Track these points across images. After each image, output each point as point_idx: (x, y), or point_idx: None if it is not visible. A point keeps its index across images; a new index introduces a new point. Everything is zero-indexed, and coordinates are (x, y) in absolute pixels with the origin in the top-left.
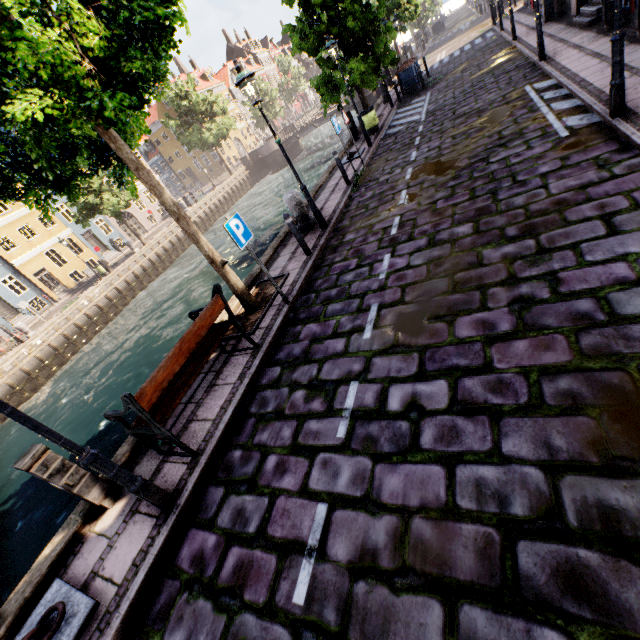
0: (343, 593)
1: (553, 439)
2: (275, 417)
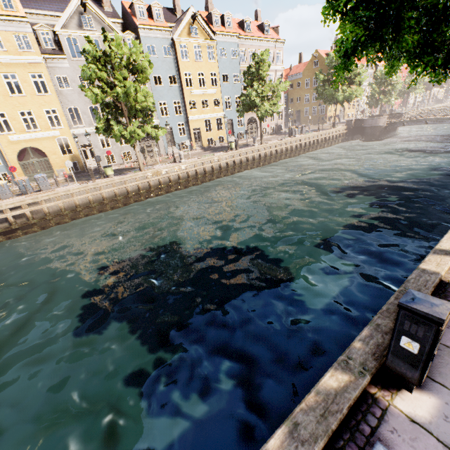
0: None
1: None
2: None
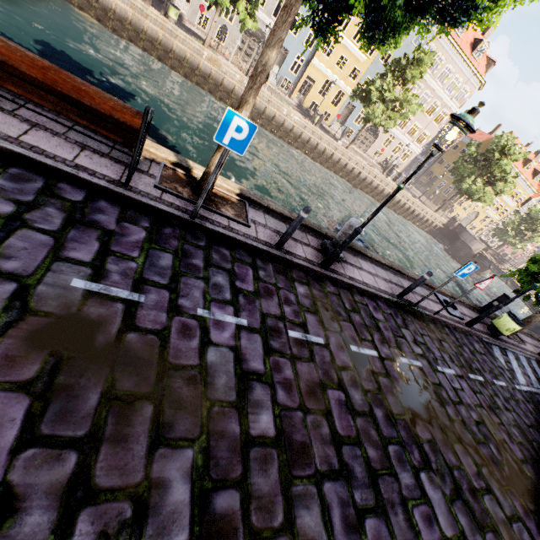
0: None
1: None
2: None
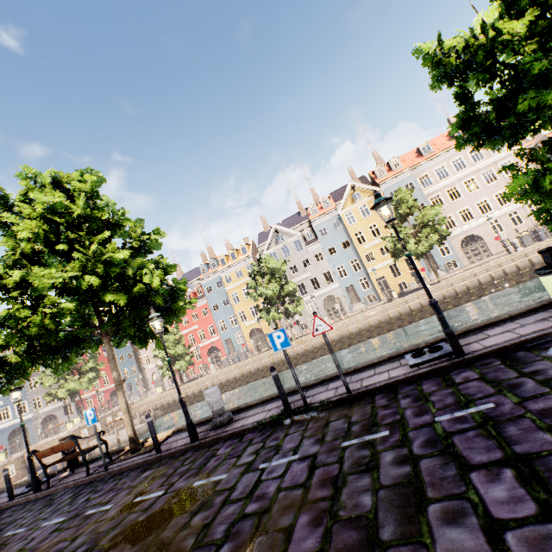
0: None
1: None
2: (26, 510)
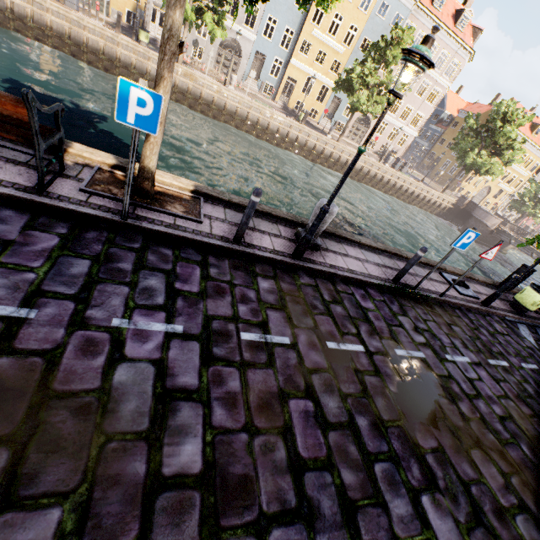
0: None
1: None
2: None
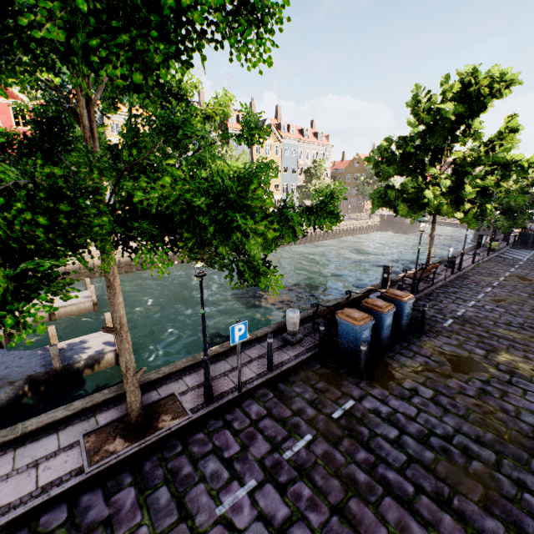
0: (470, 316)
1: (527, 321)
2: (444, 297)
